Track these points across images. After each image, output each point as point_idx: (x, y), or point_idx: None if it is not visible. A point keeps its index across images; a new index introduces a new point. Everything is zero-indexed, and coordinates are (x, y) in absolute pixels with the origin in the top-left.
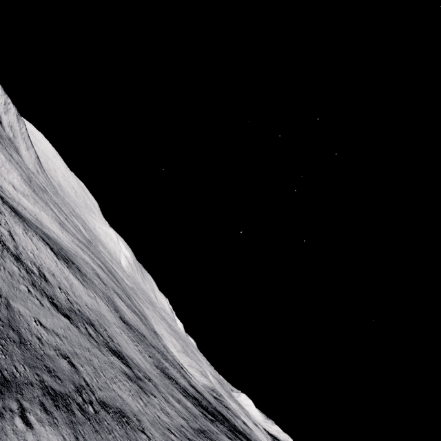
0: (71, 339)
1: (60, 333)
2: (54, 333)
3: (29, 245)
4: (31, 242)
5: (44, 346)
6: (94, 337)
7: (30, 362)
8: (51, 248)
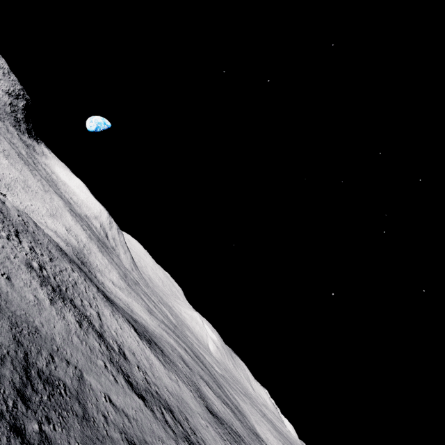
0: (142, 423)
1: (130, 414)
2: (124, 413)
3: (114, 325)
4: (116, 323)
5: (109, 426)
6: (172, 425)
7: (88, 441)
8: (135, 329)
